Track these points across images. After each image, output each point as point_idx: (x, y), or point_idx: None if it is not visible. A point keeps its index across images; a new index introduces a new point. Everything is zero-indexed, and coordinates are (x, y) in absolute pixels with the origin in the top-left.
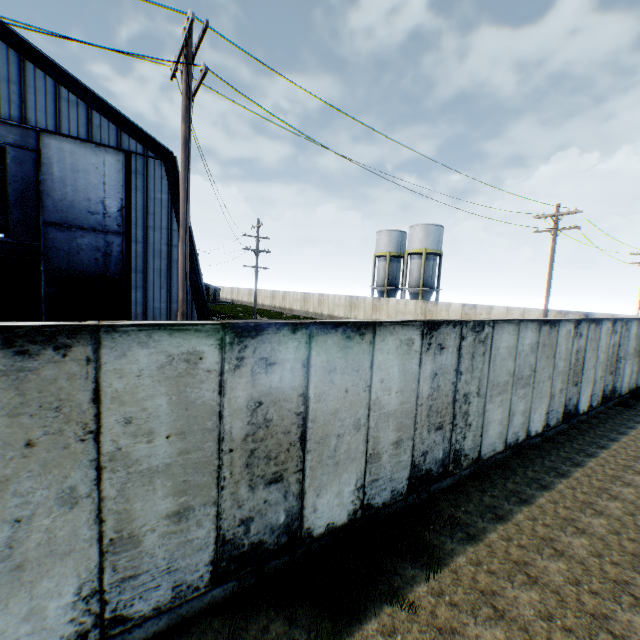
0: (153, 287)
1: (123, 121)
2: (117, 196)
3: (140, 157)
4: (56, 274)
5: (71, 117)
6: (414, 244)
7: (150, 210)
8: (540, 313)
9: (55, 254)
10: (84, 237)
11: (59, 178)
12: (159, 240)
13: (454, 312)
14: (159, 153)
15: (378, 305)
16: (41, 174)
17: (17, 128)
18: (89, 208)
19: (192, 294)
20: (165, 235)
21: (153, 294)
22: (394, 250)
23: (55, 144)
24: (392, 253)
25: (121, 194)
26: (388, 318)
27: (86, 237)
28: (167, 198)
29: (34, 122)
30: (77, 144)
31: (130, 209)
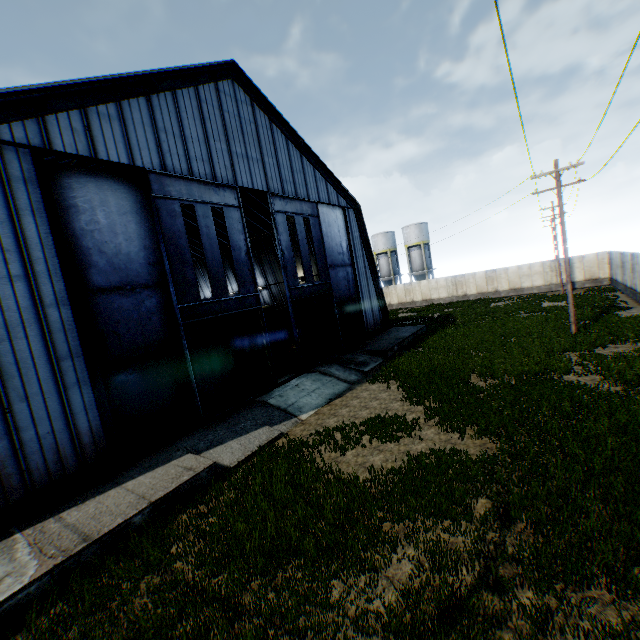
0: (365, 299)
1: (337, 186)
2: (344, 239)
3: (346, 209)
4: (336, 301)
5: (321, 189)
6: (413, 239)
7: (355, 245)
8: (540, 264)
9: (333, 287)
10: (339, 272)
11: (325, 233)
12: (361, 265)
13: (479, 278)
14: (351, 204)
15: (410, 288)
16: (322, 232)
17: (309, 203)
18: (337, 251)
19: (378, 299)
20: (362, 261)
21: (366, 304)
22: (392, 247)
23: (320, 210)
24: (391, 249)
25: (345, 237)
26: (423, 295)
27: (340, 271)
28: (358, 235)
29: (311, 197)
30: (326, 207)
31: (351, 247)
